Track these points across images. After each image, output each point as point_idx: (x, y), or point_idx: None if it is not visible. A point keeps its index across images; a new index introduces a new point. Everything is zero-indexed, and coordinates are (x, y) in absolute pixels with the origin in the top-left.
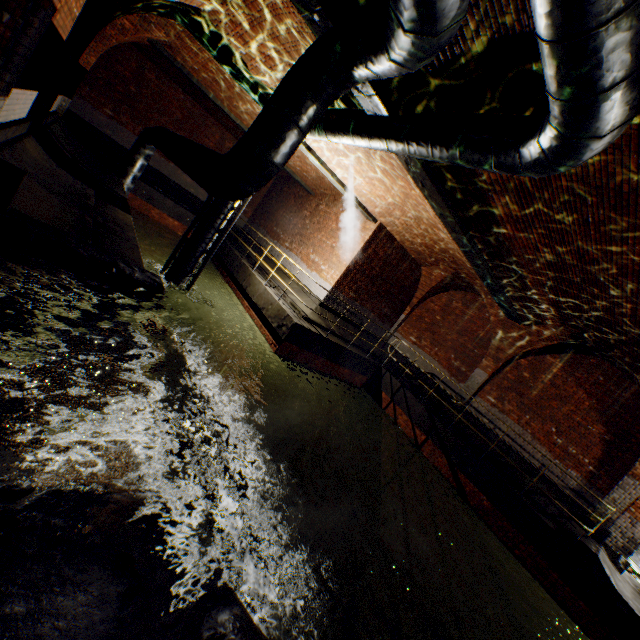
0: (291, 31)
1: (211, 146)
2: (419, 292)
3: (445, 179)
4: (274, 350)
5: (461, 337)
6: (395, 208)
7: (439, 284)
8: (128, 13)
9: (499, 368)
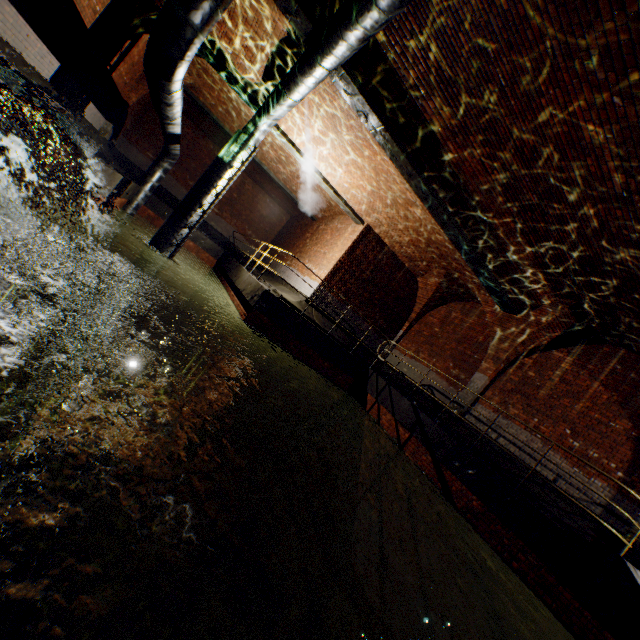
0: (250, 3)
1: (233, 187)
2: (417, 306)
3: (381, 100)
4: (243, 319)
5: (460, 345)
6: (374, 198)
7: (435, 294)
8: (146, 29)
9: (501, 370)
